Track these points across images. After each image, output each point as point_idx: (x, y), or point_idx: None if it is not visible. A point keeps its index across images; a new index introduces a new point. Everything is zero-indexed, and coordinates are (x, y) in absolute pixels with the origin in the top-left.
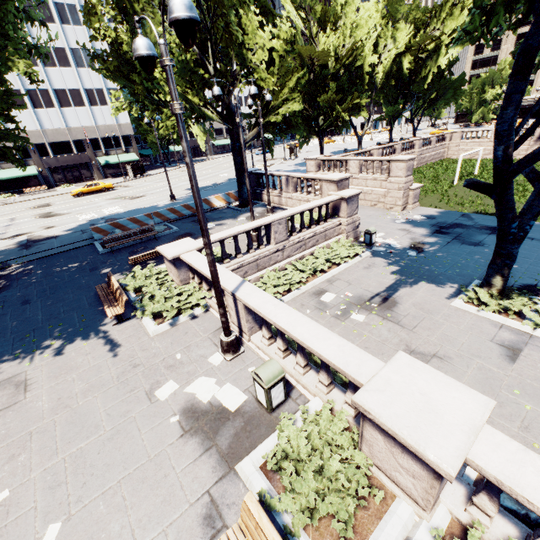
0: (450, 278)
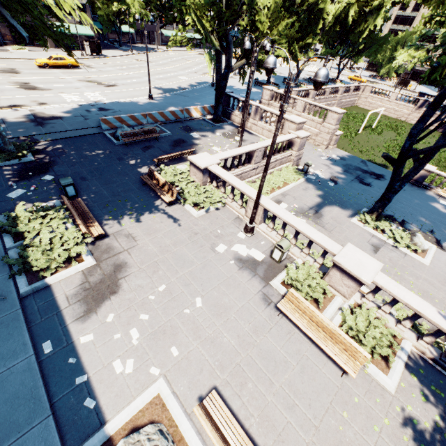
0: (351, 205)
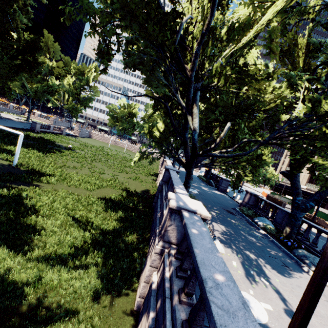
0: None
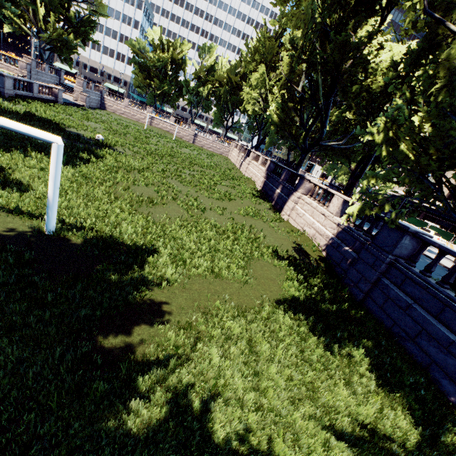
0: None
